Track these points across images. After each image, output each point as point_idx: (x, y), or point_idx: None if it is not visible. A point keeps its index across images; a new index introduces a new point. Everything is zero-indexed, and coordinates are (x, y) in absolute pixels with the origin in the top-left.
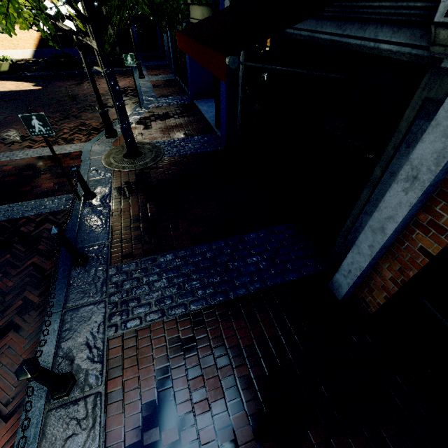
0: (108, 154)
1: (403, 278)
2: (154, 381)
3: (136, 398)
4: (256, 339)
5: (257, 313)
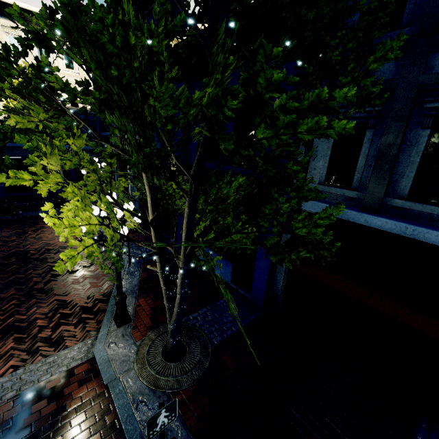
0: (139, 359)
1: None
2: None
3: None
4: None
5: None
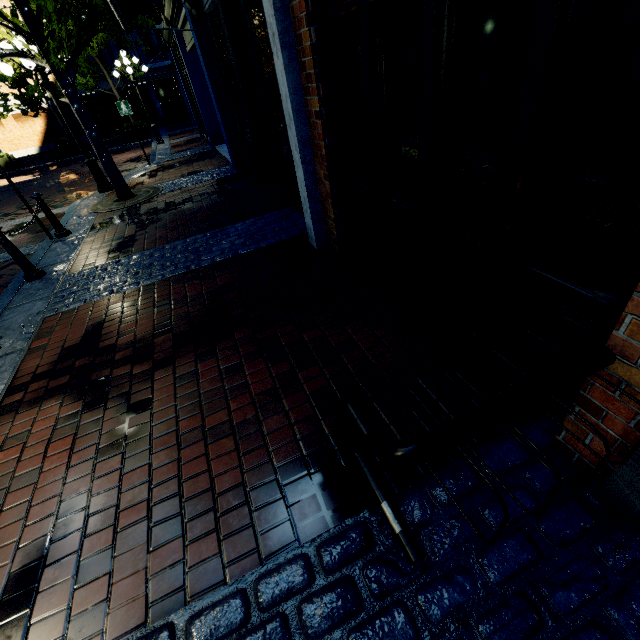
0: (97, 203)
1: (325, 165)
2: (84, 335)
3: (60, 348)
4: (208, 290)
5: (217, 274)
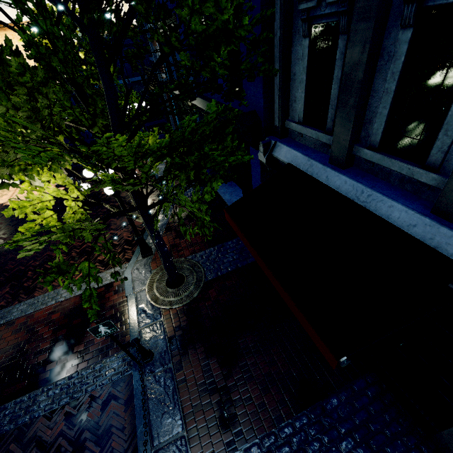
0: (150, 283)
1: None
2: None
3: None
4: None
5: None
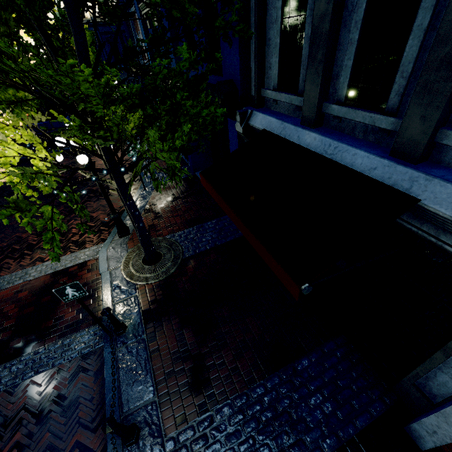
0: (126, 261)
1: None
2: None
3: None
4: None
5: None
